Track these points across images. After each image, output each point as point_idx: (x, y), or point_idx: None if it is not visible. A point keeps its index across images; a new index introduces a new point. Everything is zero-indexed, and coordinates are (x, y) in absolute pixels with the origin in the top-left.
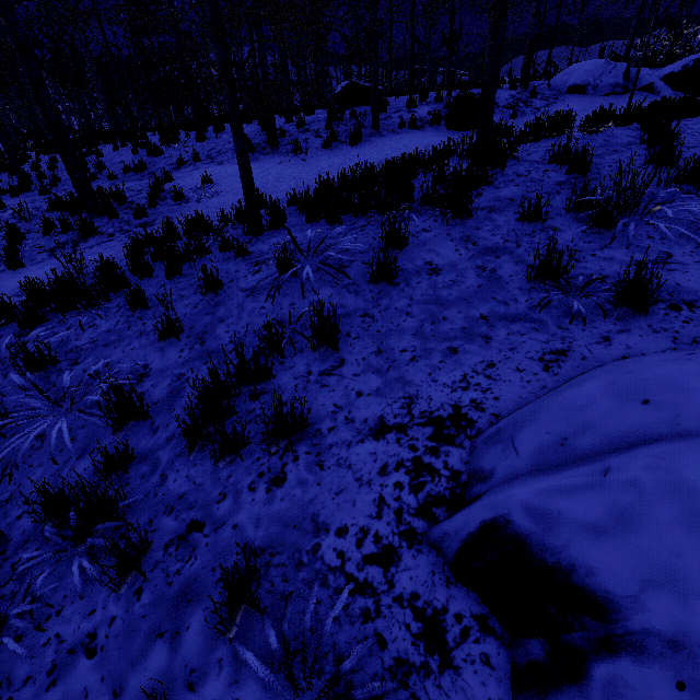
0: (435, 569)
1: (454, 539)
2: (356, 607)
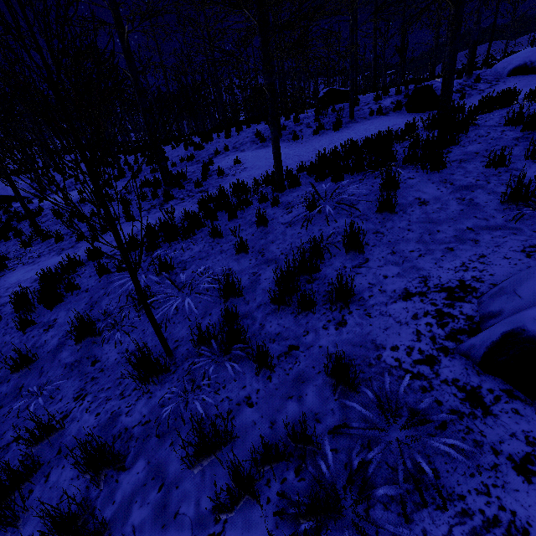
0: (467, 366)
1: (480, 348)
2: (415, 385)
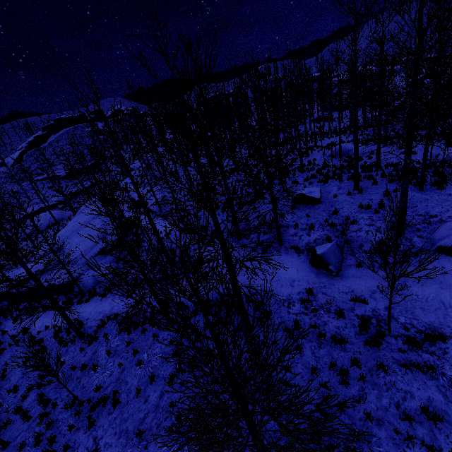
0: None
1: None
2: None
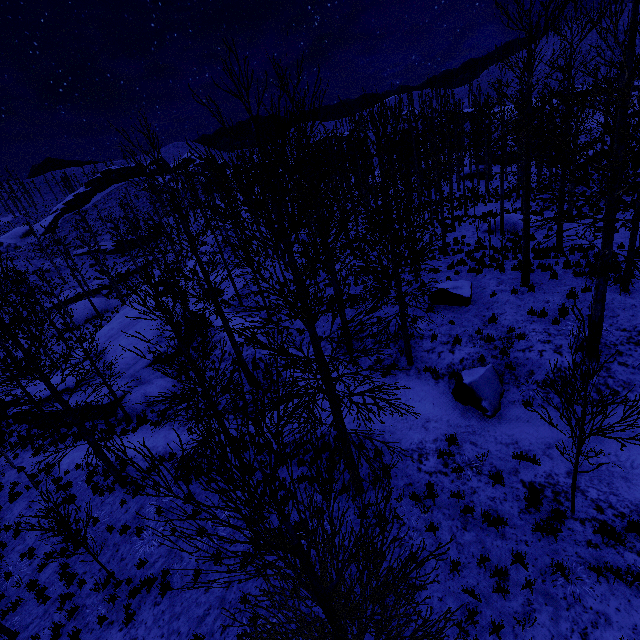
0: None
1: None
2: None
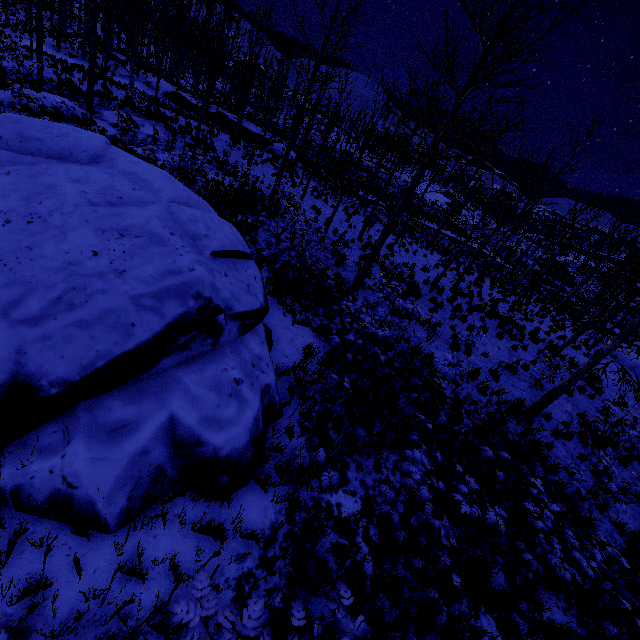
0: None
1: None
2: None
